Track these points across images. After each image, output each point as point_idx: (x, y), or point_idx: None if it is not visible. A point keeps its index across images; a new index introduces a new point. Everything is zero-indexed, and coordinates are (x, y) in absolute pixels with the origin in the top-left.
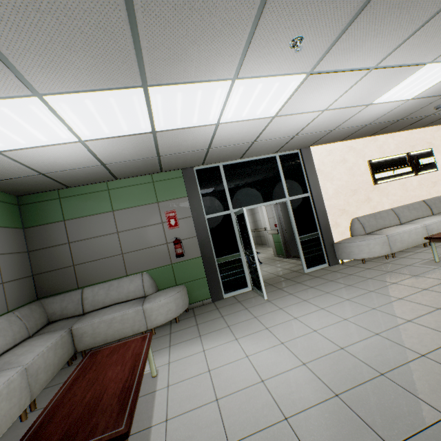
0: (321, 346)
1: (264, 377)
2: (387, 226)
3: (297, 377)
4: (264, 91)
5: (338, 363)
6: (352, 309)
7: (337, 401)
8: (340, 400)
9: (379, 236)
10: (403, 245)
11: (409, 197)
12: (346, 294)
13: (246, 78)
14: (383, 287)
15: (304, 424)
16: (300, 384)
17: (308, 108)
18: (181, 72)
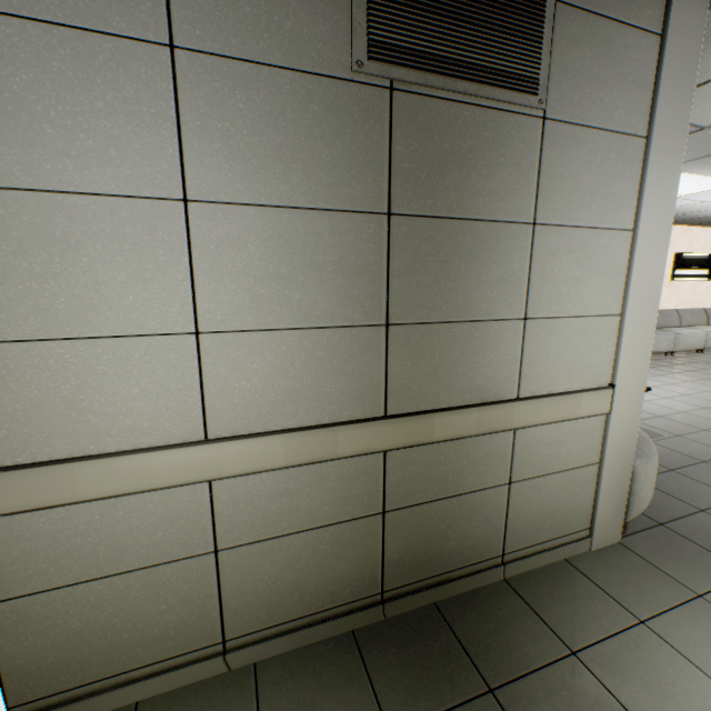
0: (668, 393)
1: (644, 400)
2: (669, 326)
3: (668, 402)
4: (702, 185)
5: (691, 399)
6: (670, 380)
7: (707, 409)
8: (709, 409)
9: (668, 333)
10: (684, 346)
11: (692, 302)
12: (653, 372)
13: (710, 177)
14: (683, 372)
15: (696, 414)
16: (675, 404)
17: (700, 198)
18: (692, 168)
